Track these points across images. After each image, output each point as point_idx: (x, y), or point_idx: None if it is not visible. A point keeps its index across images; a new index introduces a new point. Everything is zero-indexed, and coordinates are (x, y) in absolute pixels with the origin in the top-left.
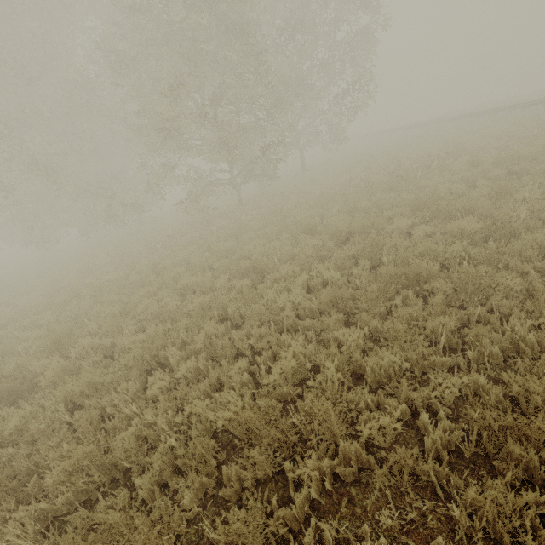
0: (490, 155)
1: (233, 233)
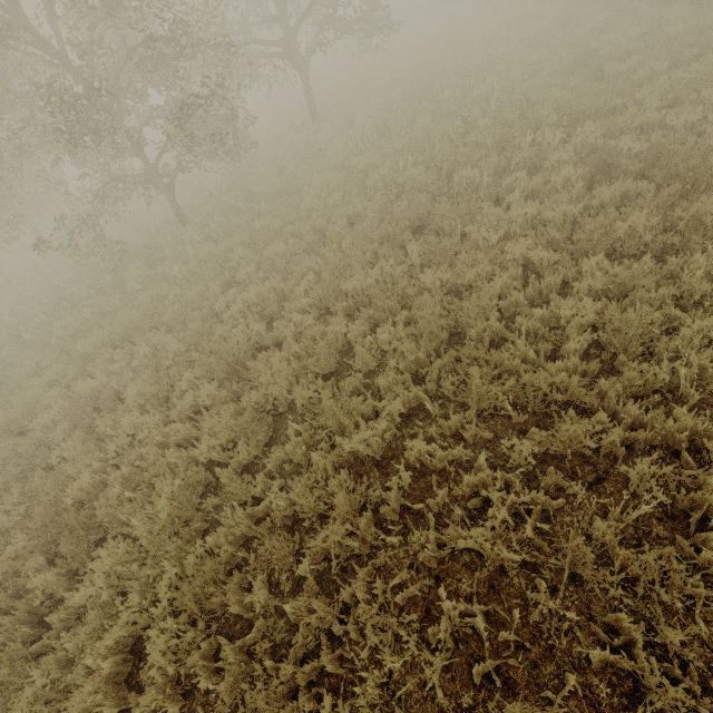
0: (646, 120)
1: (138, 322)
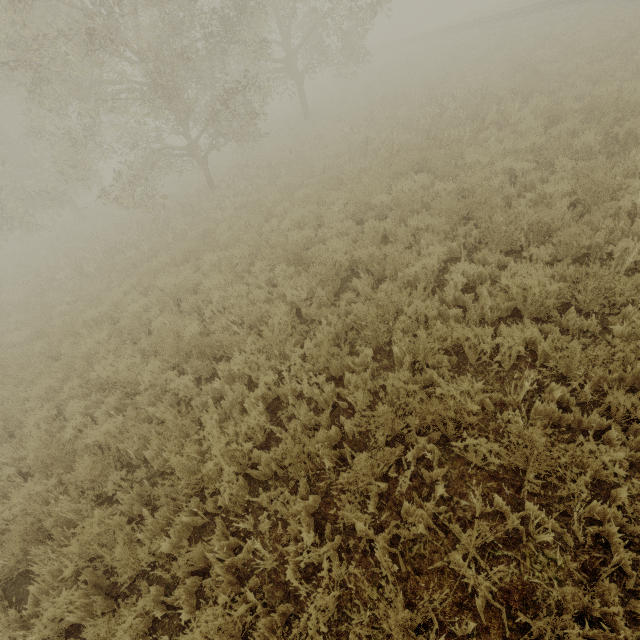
0: (578, 93)
1: (194, 248)
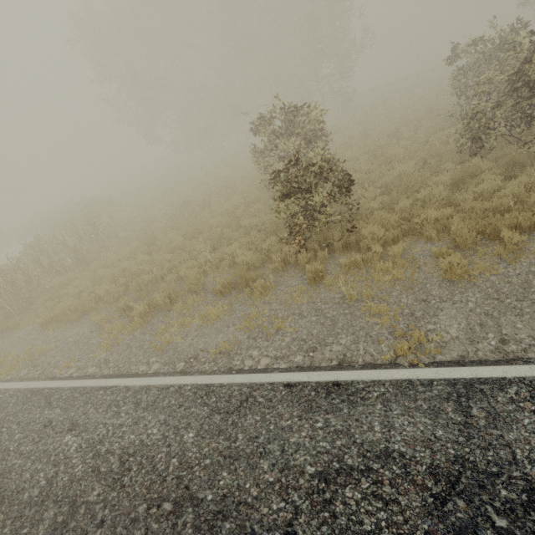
0: None
1: None
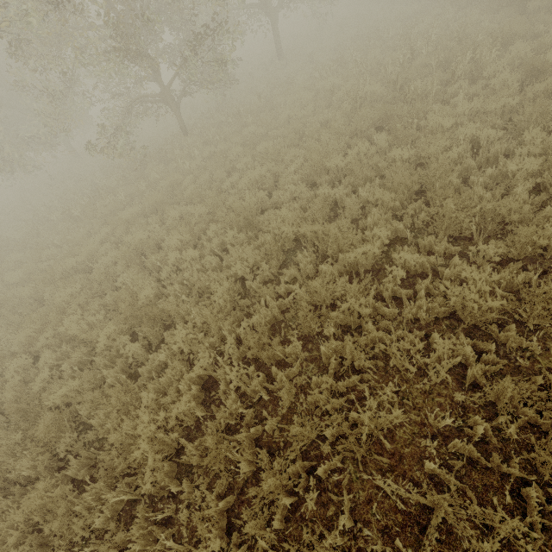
0: None
1: (163, 200)
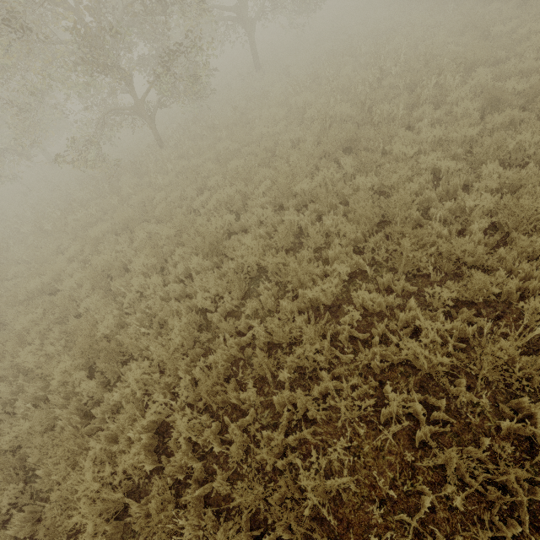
0: (525, 68)
1: (133, 216)
